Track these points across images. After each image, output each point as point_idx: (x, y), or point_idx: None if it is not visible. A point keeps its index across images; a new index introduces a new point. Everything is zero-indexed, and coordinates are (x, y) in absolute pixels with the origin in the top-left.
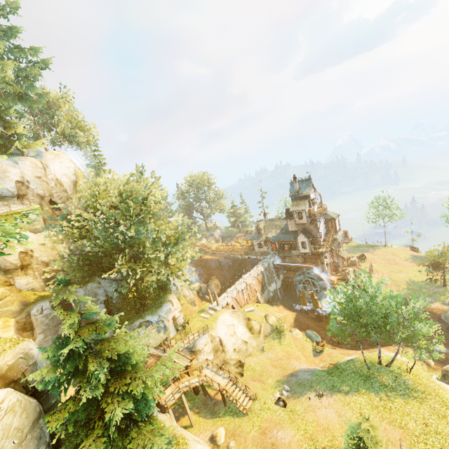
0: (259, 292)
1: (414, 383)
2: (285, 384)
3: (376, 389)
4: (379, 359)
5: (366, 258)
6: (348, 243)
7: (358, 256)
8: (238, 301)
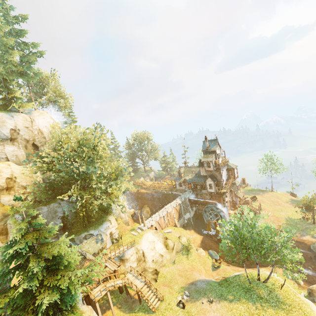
0: (177, 219)
1: (284, 297)
2: (187, 290)
3: (254, 300)
4: (258, 276)
5: (257, 199)
6: (245, 187)
7: (251, 197)
8: (160, 224)
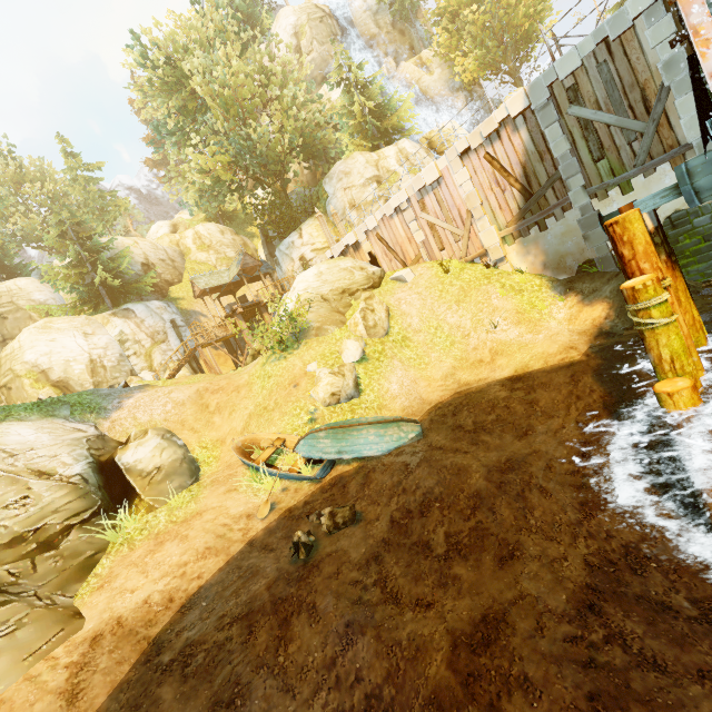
0: (506, 224)
1: None
2: None
3: None
4: None
5: None
6: None
7: None
8: (393, 245)
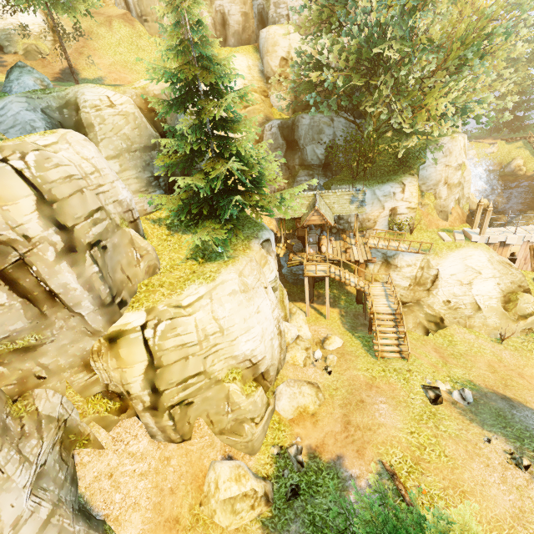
0: None
1: None
2: (475, 394)
3: None
4: None
5: None
6: None
7: None
8: None
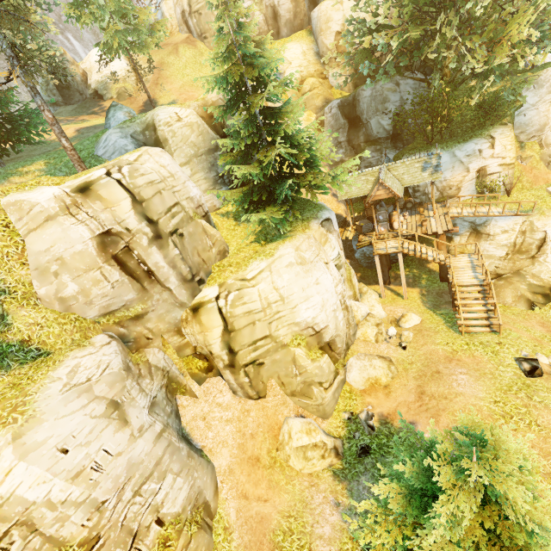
0: None
1: None
2: None
3: None
4: None
5: None
6: None
7: None
8: None
